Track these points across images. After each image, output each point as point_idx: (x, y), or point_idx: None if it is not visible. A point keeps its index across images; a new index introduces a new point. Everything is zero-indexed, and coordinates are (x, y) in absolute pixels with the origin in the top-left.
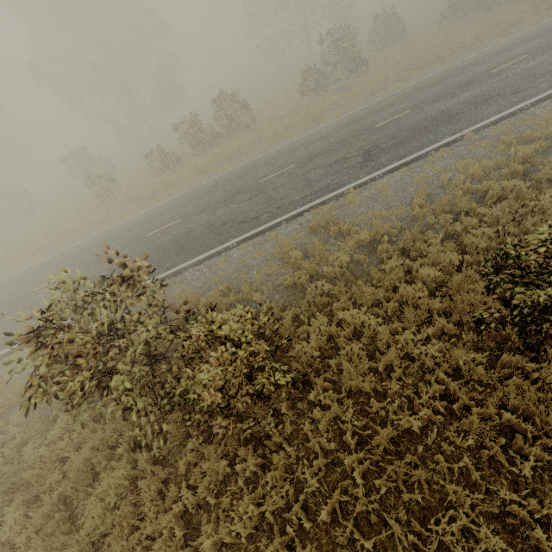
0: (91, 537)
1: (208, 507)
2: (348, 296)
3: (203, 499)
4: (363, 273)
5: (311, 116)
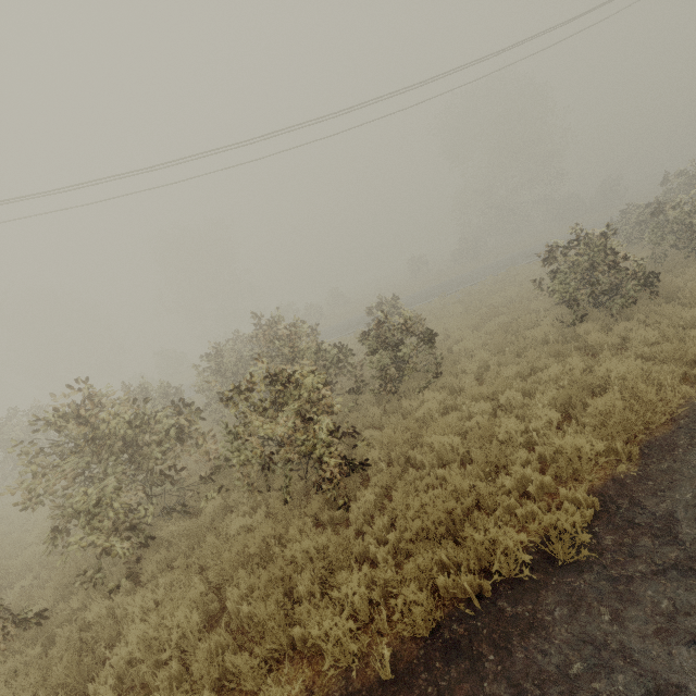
0: None
1: None
2: None
3: None
4: None
5: None
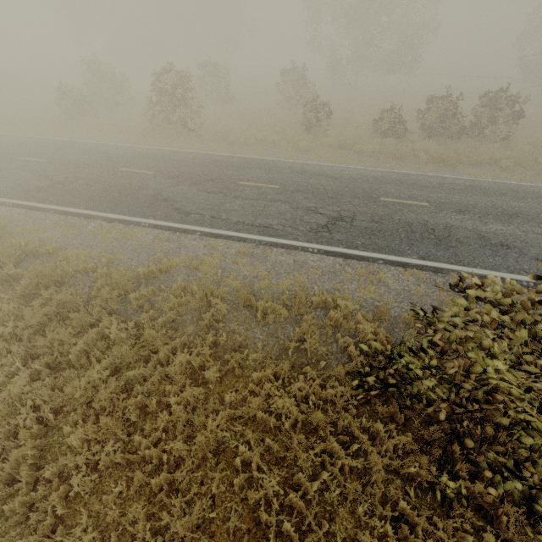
0: None
1: None
2: None
3: None
4: None
5: None
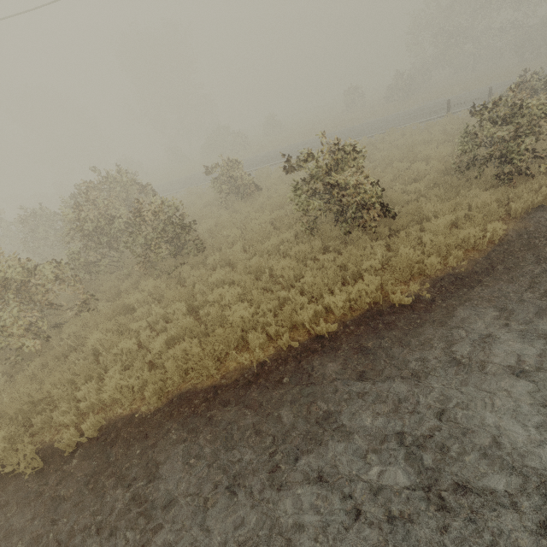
0: None
1: None
2: None
3: None
4: None
5: None
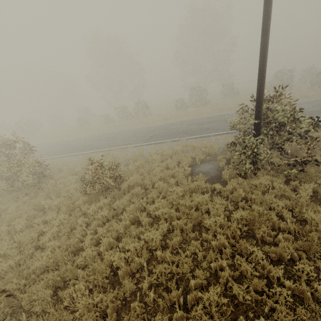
0: None
1: None
2: None
3: None
4: None
5: (163, 118)
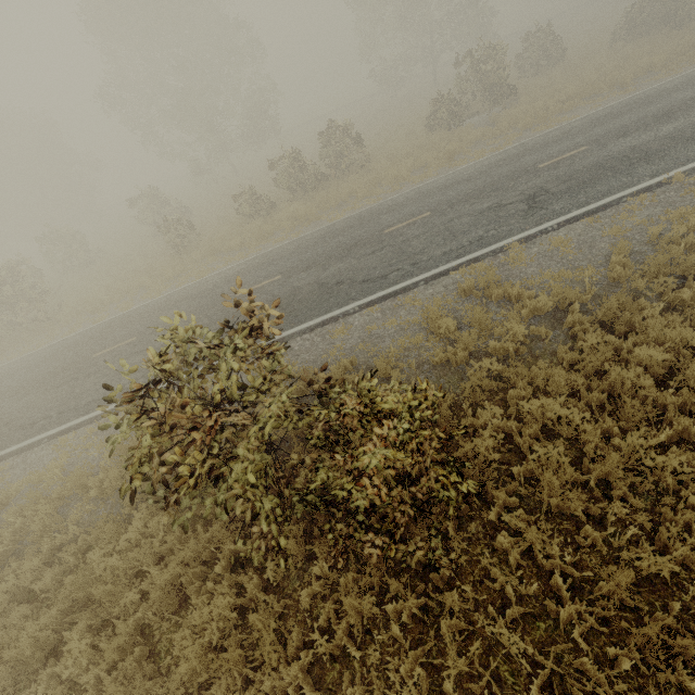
0: (183, 686)
1: (346, 661)
2: (527, 381)
3: (340, 649)
4: (544, 352)
5: (446, 154)
